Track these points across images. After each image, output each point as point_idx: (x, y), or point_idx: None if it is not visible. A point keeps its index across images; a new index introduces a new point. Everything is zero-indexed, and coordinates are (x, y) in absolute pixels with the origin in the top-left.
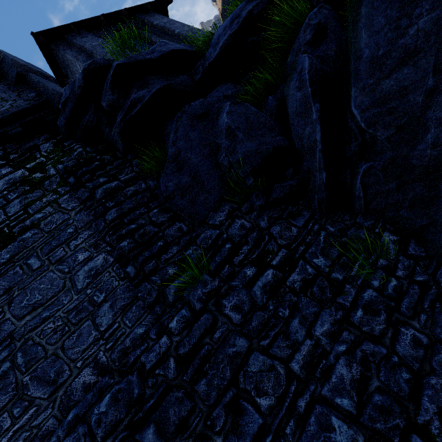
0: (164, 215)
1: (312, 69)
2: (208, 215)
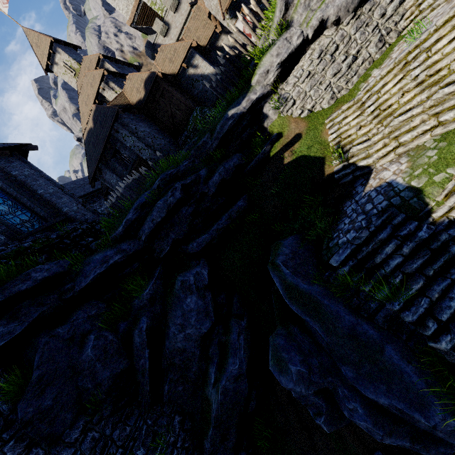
0: (20, 444)
1: (148, 328)
2: (64, 432)
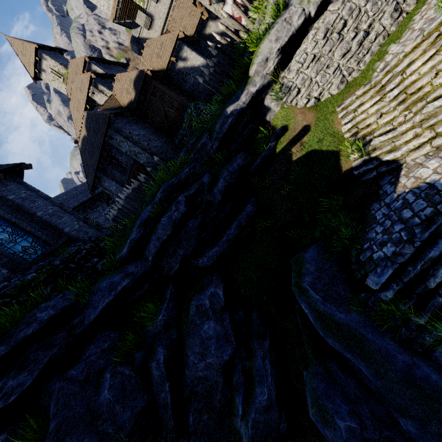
0: None
1: (165, 359)
2: None
